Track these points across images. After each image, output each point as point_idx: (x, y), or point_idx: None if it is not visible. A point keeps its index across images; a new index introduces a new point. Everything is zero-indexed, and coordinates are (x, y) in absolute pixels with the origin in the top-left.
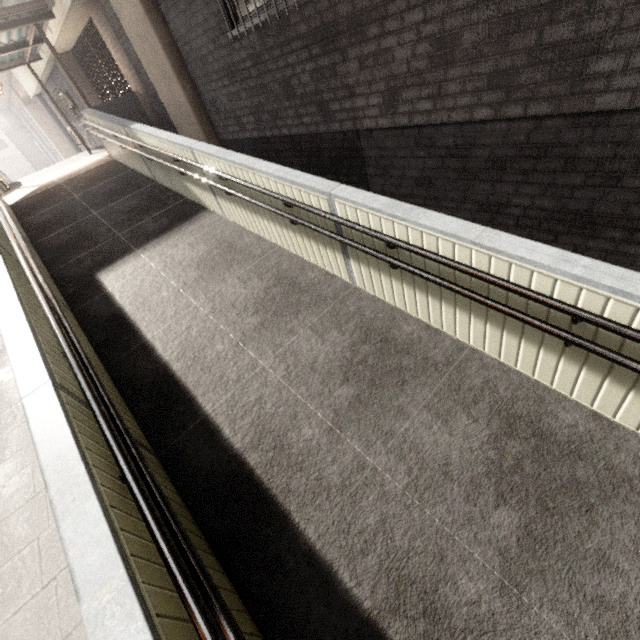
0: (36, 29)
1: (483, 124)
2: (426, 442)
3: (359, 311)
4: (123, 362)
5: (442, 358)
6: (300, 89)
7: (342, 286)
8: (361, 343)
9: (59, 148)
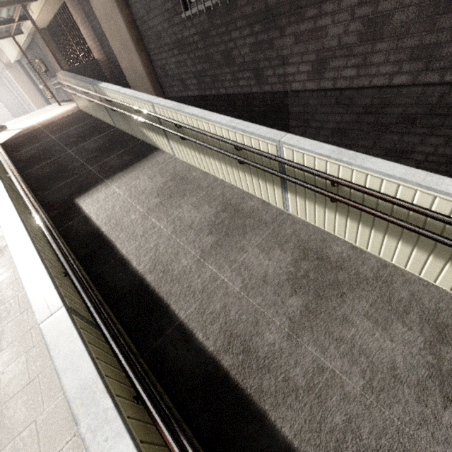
0: (22, 9)
1: (400, 88)
2: (372, 347)
3: (295, 233)
4: (104, 273)
5: (371, 274)
6: (239, 58)
7: (277, 212)
8: (301, 260)
9: (32, 101)
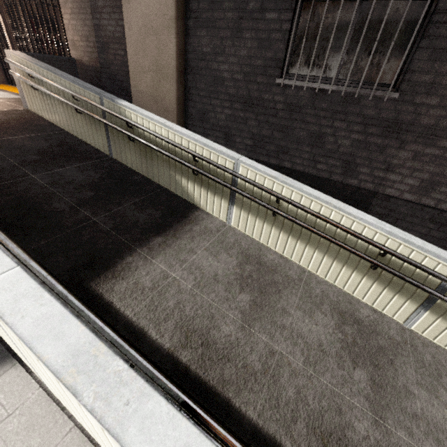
0: None
1: None
2: None
3: (435, 360)
4: None
5: None
6: (332, 146)
7: (398, 327)
8: None
9: None
